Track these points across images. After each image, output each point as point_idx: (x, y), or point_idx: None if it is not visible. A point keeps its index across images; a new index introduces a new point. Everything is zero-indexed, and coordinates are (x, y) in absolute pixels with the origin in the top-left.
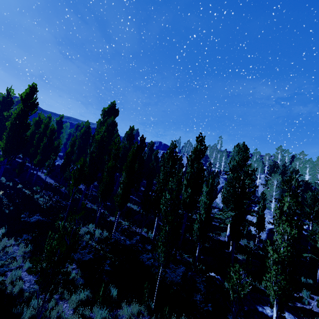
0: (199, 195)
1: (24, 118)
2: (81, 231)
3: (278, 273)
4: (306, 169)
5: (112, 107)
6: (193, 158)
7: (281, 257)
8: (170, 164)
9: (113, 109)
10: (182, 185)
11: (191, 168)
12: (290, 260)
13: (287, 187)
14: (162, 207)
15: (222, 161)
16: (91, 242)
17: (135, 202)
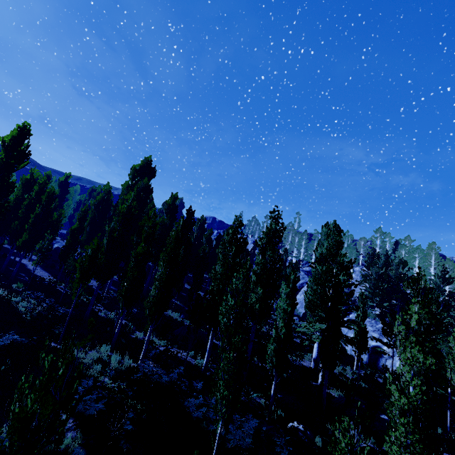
0: (273, 298)
1: (5, 175)
2: (88, 357)
3: (409, 431)
4: (415, 260)
5: (146, 165)
6: (265, 243)
7: (413, 403)
8: (233, 251)
9: (148, 168)
10: (249, 282)
11: (263, 257)
12: (427, 409)
13: (413, 290)
14: (222, 319)
15: (301, 247)
16: (104, 377)
17: (176, 307)
